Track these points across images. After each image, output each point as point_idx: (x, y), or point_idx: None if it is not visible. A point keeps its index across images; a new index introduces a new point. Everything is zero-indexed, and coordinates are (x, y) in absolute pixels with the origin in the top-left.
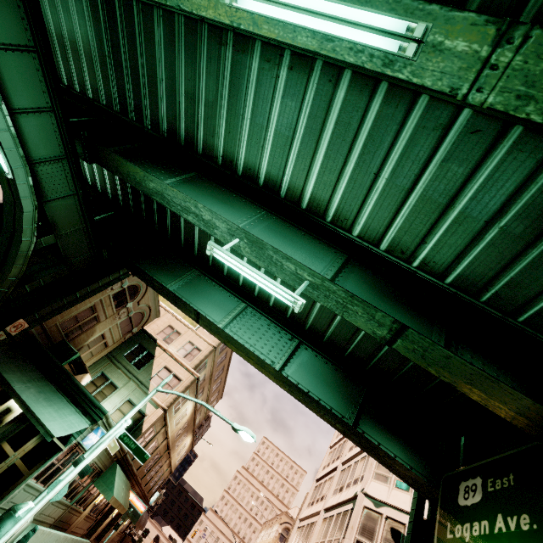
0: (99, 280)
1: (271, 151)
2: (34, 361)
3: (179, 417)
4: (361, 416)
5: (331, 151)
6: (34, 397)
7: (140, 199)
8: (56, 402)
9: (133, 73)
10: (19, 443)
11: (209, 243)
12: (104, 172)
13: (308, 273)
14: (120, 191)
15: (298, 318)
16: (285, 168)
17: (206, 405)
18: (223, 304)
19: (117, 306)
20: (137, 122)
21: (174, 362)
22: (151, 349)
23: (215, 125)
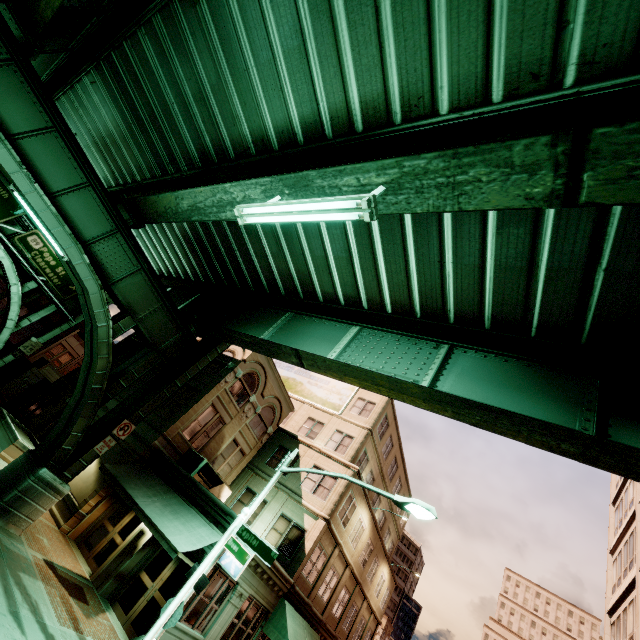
0: (196, 362)
1: (292, 85)
2: (161, 475)
3: (353, 532)
4: (607, 421)
5: (352, 13)
6: (159, 511)
7: (213, 262)
8: (183, 514)
9: (153, 121)
10: (156, 571)
11: (236, 208)
12: (178, 254)
13: (375, 172)
14: (196, 265)
15: (432, 310)
16: (315, 93)
17: (348, 478)
18: (329, 335)
19: (239, 402)
20: (176, 173)
21: (323, 458)
22: (293, 448)
23: (230, 110)
